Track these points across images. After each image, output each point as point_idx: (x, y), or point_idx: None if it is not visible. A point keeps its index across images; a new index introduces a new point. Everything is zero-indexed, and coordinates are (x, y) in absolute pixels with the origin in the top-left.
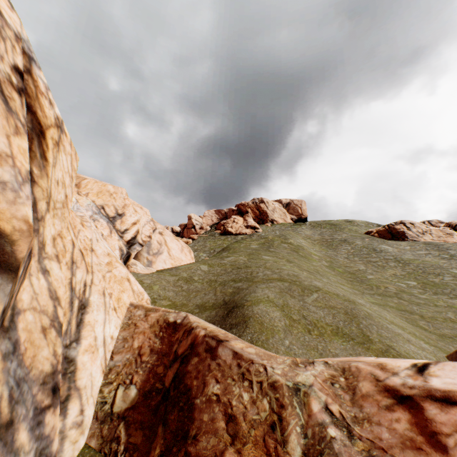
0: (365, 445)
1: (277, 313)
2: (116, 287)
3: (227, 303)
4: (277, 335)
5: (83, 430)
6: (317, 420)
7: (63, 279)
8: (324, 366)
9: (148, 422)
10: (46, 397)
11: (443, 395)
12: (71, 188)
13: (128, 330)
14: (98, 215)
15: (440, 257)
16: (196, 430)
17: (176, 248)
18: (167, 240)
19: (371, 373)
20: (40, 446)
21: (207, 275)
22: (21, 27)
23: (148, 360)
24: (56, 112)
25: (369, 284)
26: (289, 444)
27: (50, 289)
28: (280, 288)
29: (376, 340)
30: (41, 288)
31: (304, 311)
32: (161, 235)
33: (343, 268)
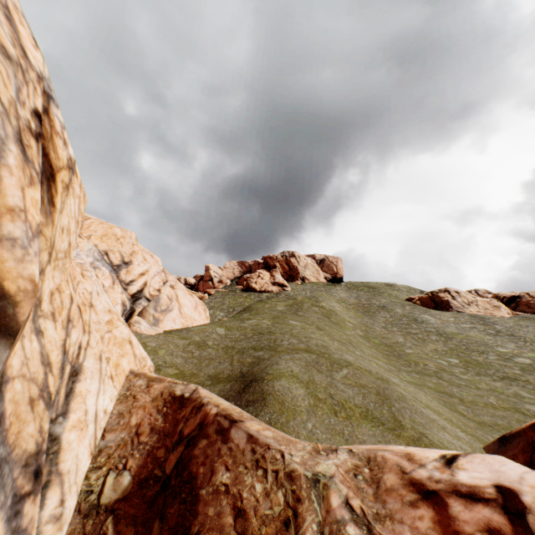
0: None
1: (301, 390)
2: (116, 350)
3: (245, 375)
4: (299, 417)
5: (62, 526)
6: (336, 517)
7: (58, 341)
8: (348, 455)
9: (142, 516)
10: (27, 482)
11: (468, 490)
12: (76, 235)
13: (125, 404)
14: (101, 262)
15: (486, 332)
16: (199, 526)
17: (189, 305)
18: (179, 295)
19: (398, 464)
20: None
21: (223, 340)
22: (43, 65)
23: (147, 440)
24: (70, 152)
25: (407, 360)
26: None
27: (42, 353)
28: (306, 361)
29: (408, 427)
30: (33, 351)
31: (331, 389)
32: (173, 289)
33: (380, 340)
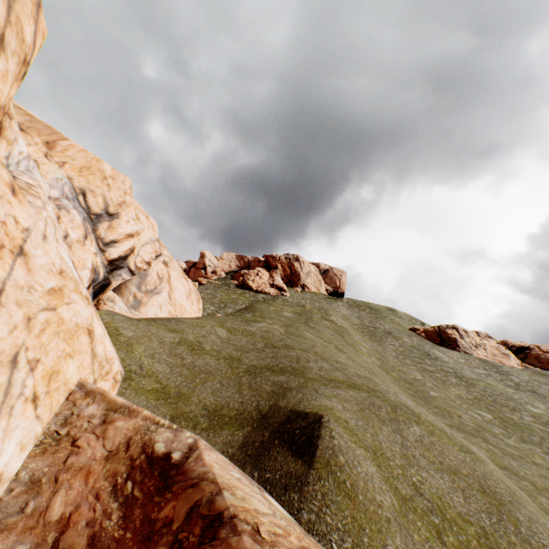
0: None
1: (372, 470)
2: (56, 345)
3: (265, 414)
4: (390, 542)
5: None
6: None
7: None
8: None
9: None
10: None
11: None
12: None
13: (50, 457)
14: (71, 202)
15: (505, 383)
16: None
17: (182, 291)
18: (172, 275)
19: None
20: None
21: (225, 346)
22: None
23: None
24: None
25: (437, 406)
26: None
27: None
28: (357, 405)
29: None
30: None
31: (412, 469)
32: (165, 267)
33: (397, 373)
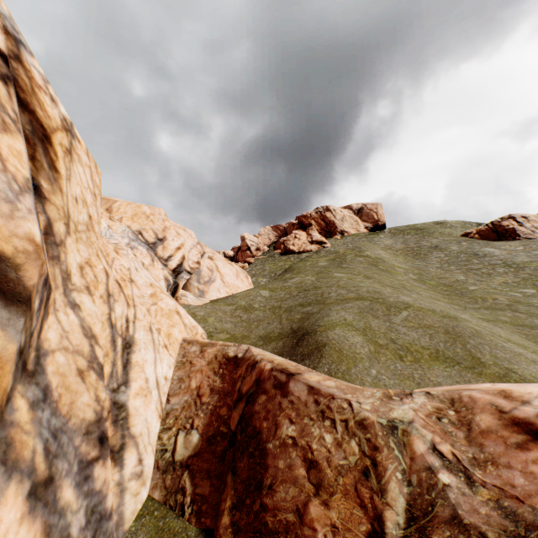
0: (491, 494)
1: (358, 339)
2: (164, 321)
3: (295, 331)
4: (360, 365)
5: (144, 481)
6: (423, 464)
7: (99, 314)
8: (426, 398)
9: (215, 470)
10: (92, 448)
11: None
12: (96, 208)
13: (183, 370)
14: (136, 242)
15: None
16: (271, 479)
17: (230, 274)
18: (219, 265)
19: (491, 404)
20: (91, 503)
21: (269, 302)
22: None
23: (208, 401)
24: (62, 112)
25: (472, 297)
26: (388, 494)
27: (83, 326)
28: (359, 309)
29: (490, 363)
30: (72, 325)
31: (392, 334)
32: (211, 261)
33: (437, 281)
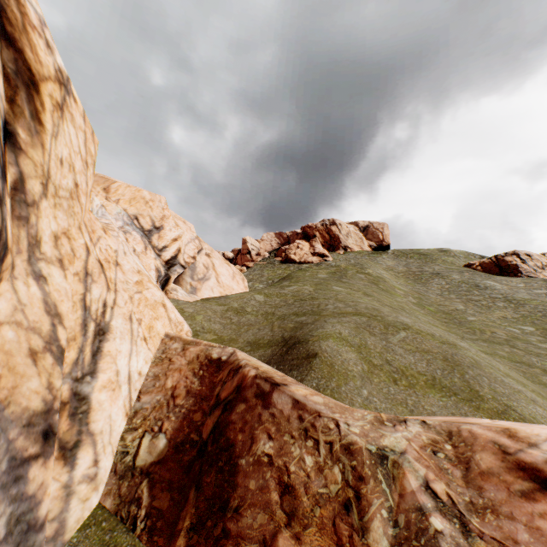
0: None
1: (352, 355)
2: (148, 312)
3: (286, 339)
4: (352, 383)
5: (97, 486)
6: (413, 504)
7: (69, 292)
8: (421, 427)
9: (177, 482)
10: (32, 444)
11: None
12: (85, 178)
13: (160, 366)
14: (131, 226)
15: None
16: (239, 500)
17: (226, 274)
18: (215, 263)
19: (494, 442)
20: (17, 510)
21: (263, 307)
22: None
23: (182, 403)
24: (58, 62)
25: (470, 327)
26: (371, 534)
27: (46, 301)
28: (356, 325)
29: (489, 397)
30: (32, 297)
31: (388, 354)
32: (208, 258)
33: (436, 307)
